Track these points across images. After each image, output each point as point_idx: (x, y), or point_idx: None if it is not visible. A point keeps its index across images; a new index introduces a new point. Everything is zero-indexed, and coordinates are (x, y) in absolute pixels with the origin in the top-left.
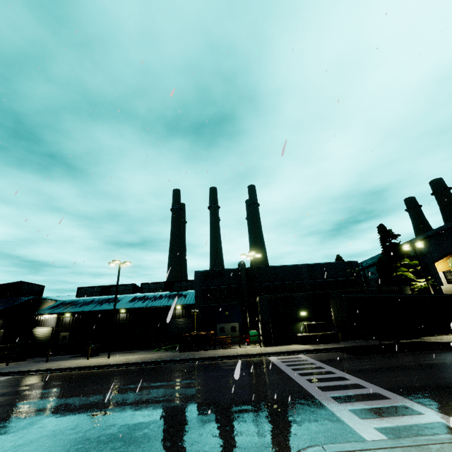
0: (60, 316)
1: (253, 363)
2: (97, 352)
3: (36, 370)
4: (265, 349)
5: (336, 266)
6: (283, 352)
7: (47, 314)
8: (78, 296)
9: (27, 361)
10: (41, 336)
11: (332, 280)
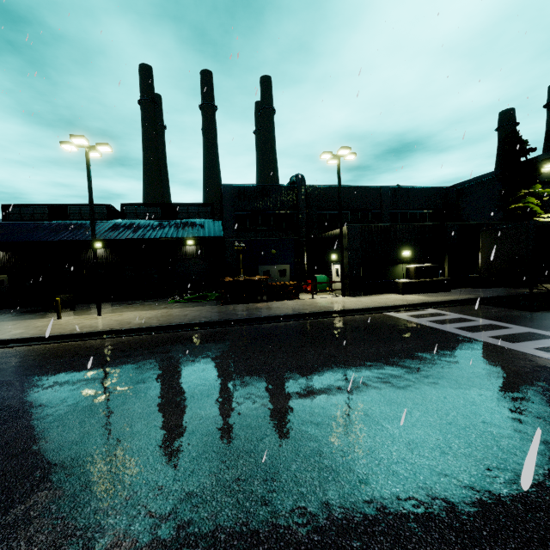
0: None
1: (387, 325)
2: (70, 306)
3: None
4: (361, 300)
5: (427, 193)
6: (403, 306)
7: None
8: (6, 219)
9: None
10: None
11: (418, 213)
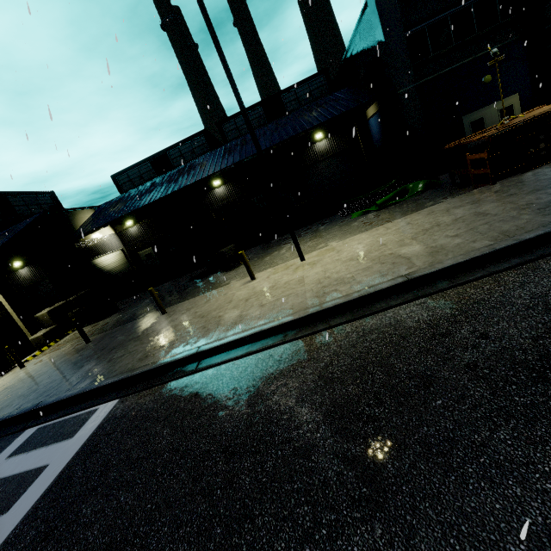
0: (119, 230)
1: None
2: (238, 259)
3: (166, 365)
4: None
5: None
6: None
7: (94, 231)
8: (122, 191)
9: (121, 314)
10: (113, 267)
11: None
